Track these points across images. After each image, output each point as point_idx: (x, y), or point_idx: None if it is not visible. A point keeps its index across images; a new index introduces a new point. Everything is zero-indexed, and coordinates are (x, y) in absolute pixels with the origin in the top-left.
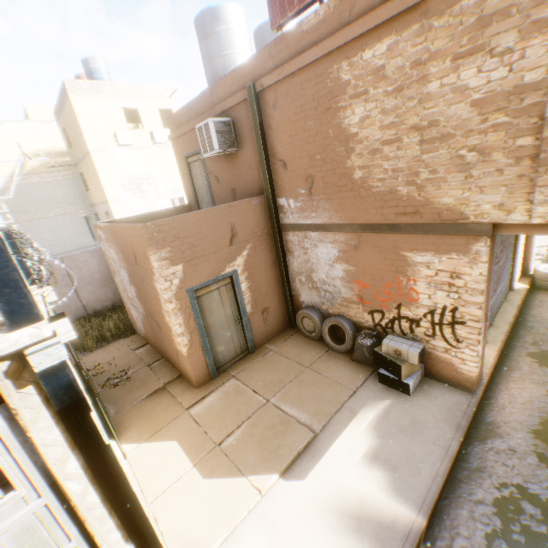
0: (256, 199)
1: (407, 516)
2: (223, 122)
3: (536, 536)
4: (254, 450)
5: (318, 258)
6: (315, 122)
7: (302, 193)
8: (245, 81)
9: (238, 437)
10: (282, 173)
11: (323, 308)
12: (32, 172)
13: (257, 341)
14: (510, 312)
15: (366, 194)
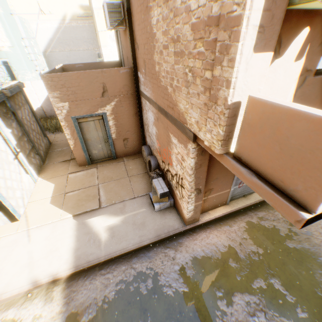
0: (124, 69)
1: (96, 255)
2: (114, 5)
3: (138, 292)
4: (73, 202)
5: (149, 118)
6: (144, 16)
7: (143, 72)
8: None
9: (74, 194)
10: (138, 53)
11: (151, 149)
12: (72, 19)
13: (119, 154)
14: None
15: (159, 85)
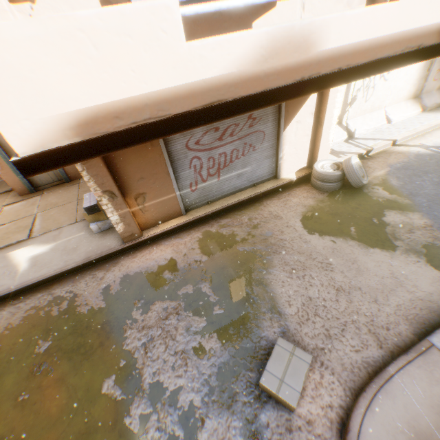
0: None
1: (9, 286)
2: None
3: (48, 316)
4: None
5: None
6: None
7: None
8: None
9: (4, 227)
10: None
11: None
12: None
13: (72, 175)
14: (242, 197)
15: None
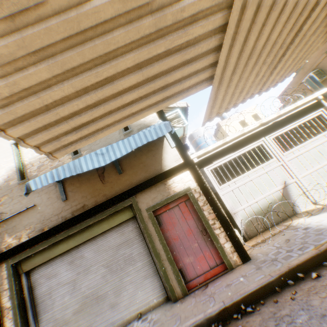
0: None
1: None
2: (315, 72)
3: None
4: None
5: None
6: None
7: None
8: (320, 53)
9: None
10: None
11: None
12: None
13: None
14: None
15: None
